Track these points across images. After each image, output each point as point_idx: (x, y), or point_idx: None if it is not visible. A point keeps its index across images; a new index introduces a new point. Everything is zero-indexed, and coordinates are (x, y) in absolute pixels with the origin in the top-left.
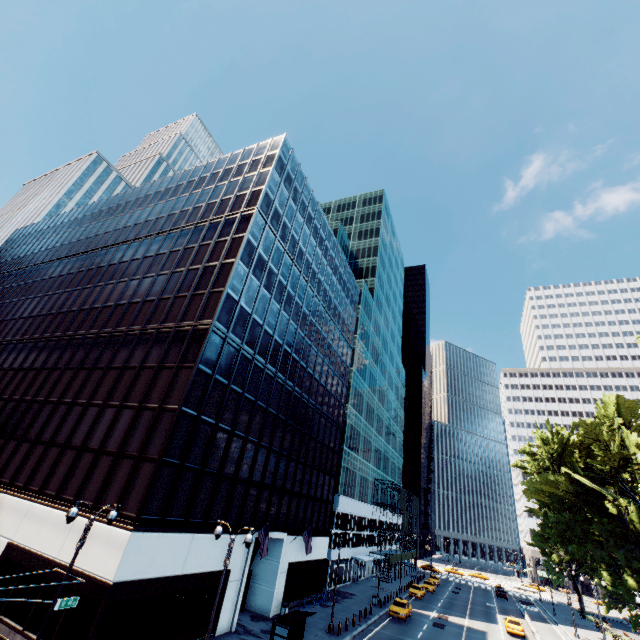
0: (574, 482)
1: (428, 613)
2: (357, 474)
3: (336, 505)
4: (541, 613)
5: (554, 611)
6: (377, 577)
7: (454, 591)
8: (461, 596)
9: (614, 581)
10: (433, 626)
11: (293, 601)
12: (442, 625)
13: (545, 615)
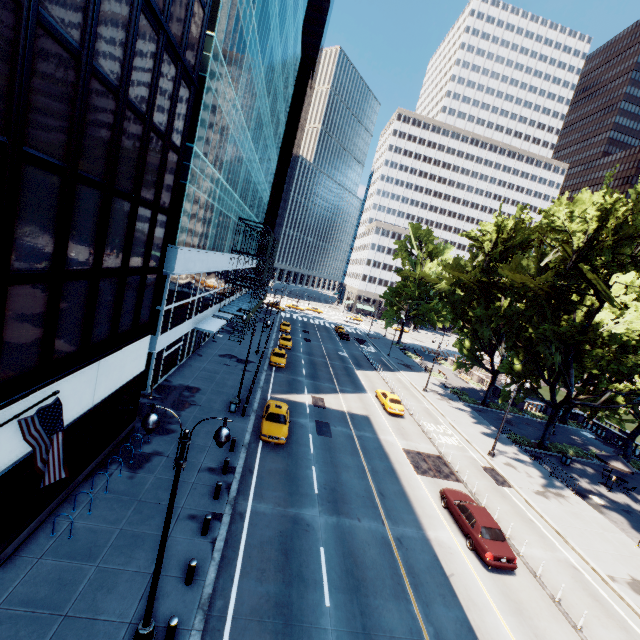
0: (543, 271)
1: (301, 399)
2: (215, 209)
3: (170, 266)
4: (378, 355)
5: (389, 354)
6: (225, 332)
7: (306, 339)
8: (315, 346)
9: (472, 348)
10: (319, 436)
11: (34, 520)
12: (327, 426)
13: (382, 357)
